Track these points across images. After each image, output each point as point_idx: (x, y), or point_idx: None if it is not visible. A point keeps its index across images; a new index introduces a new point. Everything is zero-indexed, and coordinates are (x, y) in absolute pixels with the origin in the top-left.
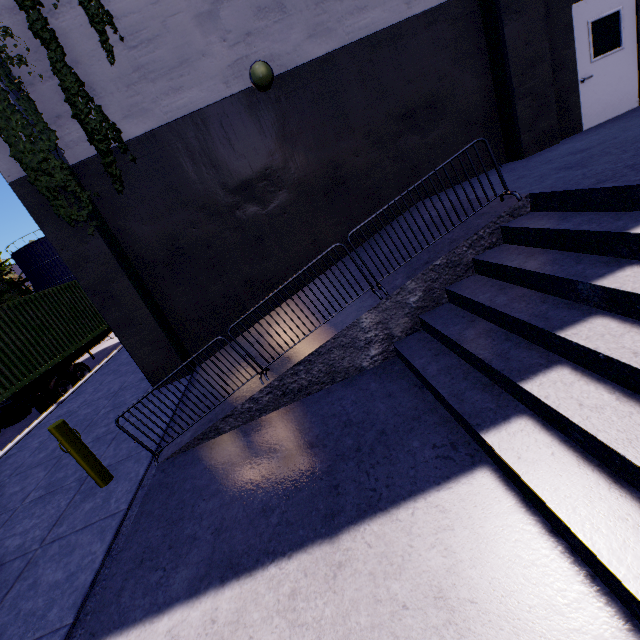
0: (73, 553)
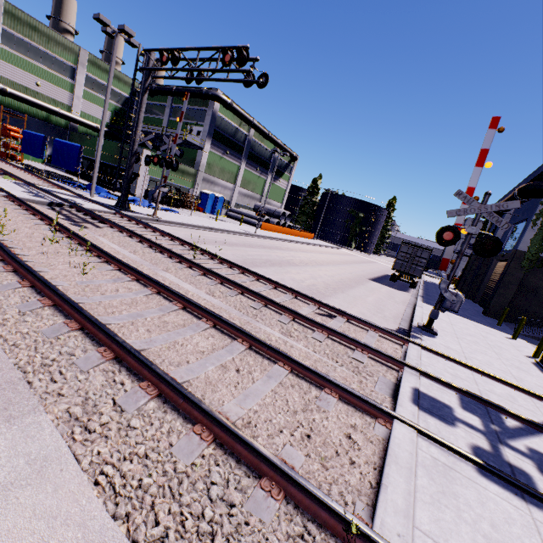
0: (507, 331)
